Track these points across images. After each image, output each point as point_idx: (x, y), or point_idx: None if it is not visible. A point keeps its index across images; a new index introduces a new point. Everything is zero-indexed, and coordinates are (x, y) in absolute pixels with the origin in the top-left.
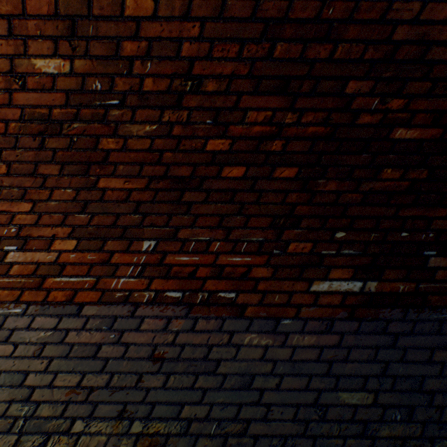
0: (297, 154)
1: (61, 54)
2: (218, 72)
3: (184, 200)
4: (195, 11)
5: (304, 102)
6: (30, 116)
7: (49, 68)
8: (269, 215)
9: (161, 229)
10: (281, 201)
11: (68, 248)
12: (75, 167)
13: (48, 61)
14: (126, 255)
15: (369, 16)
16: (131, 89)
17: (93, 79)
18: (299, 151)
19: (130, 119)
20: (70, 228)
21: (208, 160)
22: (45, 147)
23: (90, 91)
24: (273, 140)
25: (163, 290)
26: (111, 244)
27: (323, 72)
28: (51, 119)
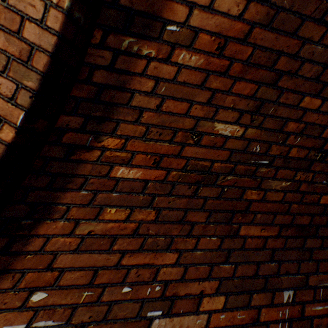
0: None
1: (240, 122)
2: None
3: (306, 245)
4: None
5: None
6: (192, 166)
7: (225, 130)
8: None
9: (294, 276)
10: None
11: (216, 307)
12: (220, 215)
13: (227, 125)
14: (271, 309)
15: None
16: (280, 153)
17: (255, 143)
18: None
19: (272, 175)
20: (216, 281)
21: (320, 211)
22: (196, 194)
23: (249, 151)
24: None
25: None
26: (256, 298)
27: None
28: (209, 170)
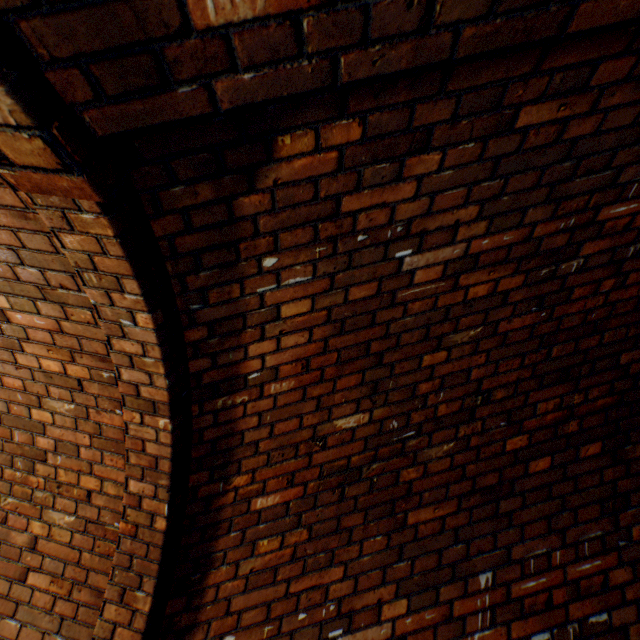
0: (594, 428)
1: (361, 409)
2: (503, 381)
3: (500, 510)
4: (481, 346)
5: (585, 381)
6: (328, 470)
7: (348, 423)
8: (593, 501)
9: (490, 553)
10: (598, 481)
11: (399, 612)
12: (378, 509)
13: (348, 417)
14: (466, 599)
15: (624, 309)
16: (425, 417)
17: (389, 420)
18: (594, 424)
19: (427, 443)
20: (393, 584)
21: (510, 459)
22: (344, 496)
23: (387, 430)
24: (566, 421)
25: (526, 634)
26: (444, 591)
27: (596, 354)
28: (349, 467)
